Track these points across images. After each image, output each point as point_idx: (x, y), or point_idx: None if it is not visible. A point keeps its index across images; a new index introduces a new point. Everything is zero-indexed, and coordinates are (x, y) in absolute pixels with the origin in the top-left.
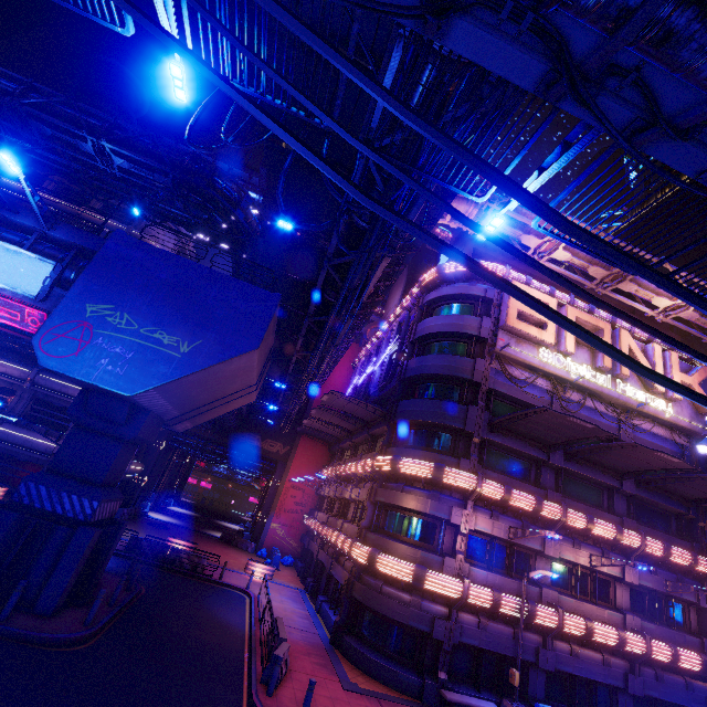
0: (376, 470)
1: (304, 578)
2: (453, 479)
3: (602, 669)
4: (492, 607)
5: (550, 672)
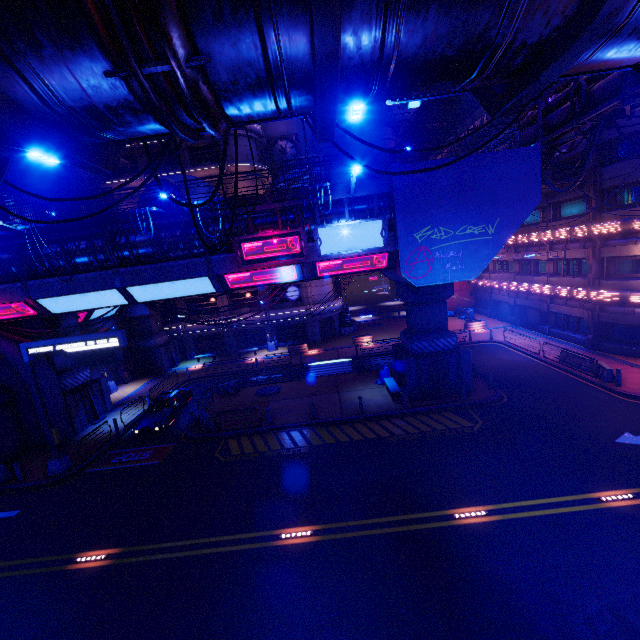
0: (594, 235)
1: (497, 318)
2: None
3: None
4: None
5: None
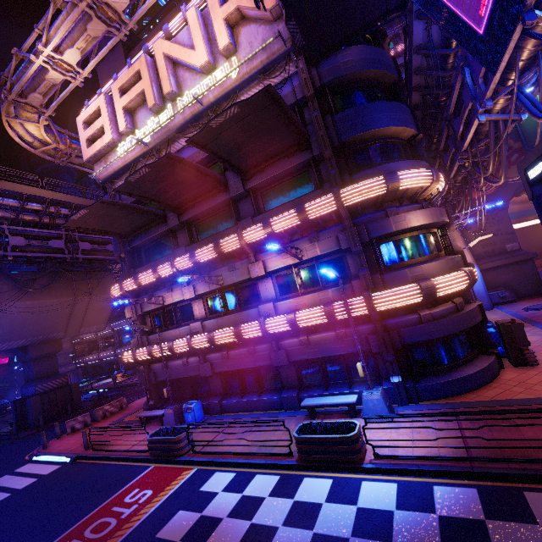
0: None
1: None
2: (114, 293)
3: (250, 358)
4: (150, 357)
5: (229, 373)
